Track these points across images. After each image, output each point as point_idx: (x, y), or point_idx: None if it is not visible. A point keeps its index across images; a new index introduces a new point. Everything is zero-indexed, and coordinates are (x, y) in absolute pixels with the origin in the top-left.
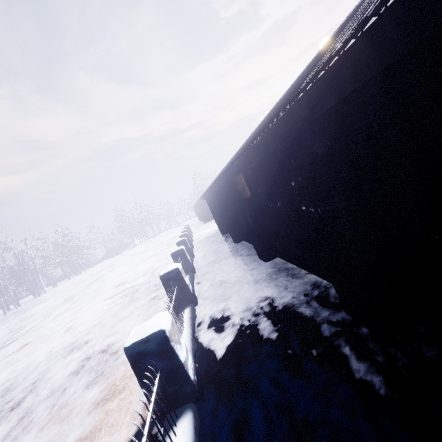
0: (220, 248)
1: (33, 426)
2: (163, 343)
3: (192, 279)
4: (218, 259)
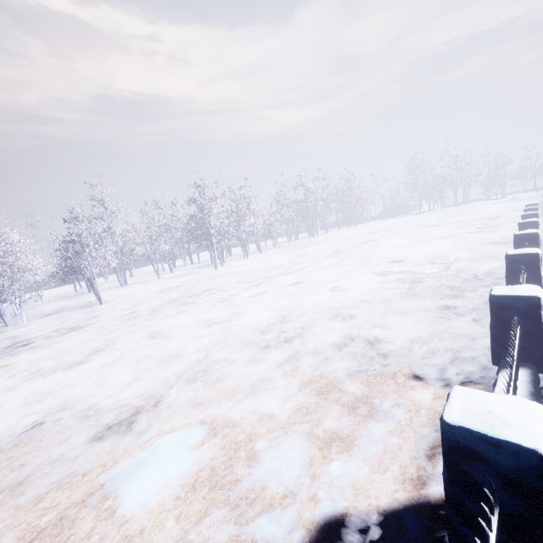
0: None
1: (298, 374)
2: (529, 474)
3: None
4: None
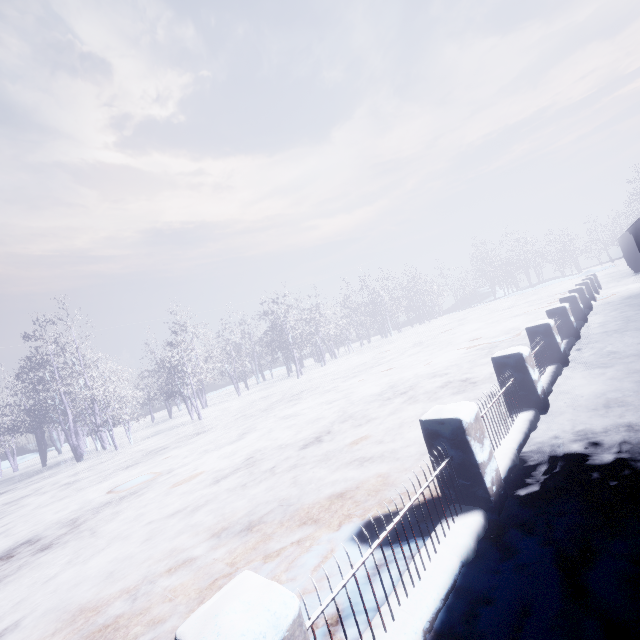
0: (639, 315)
1: (419, 402)
2: (519, 361)
3: (570, 344)
4: (624, 329)
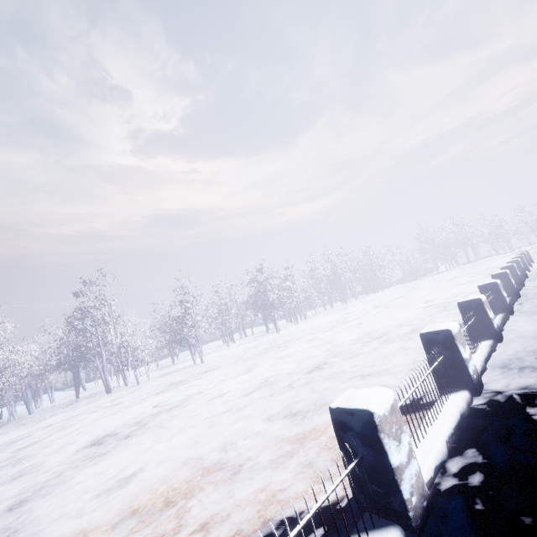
0: None
1: (395, 342)
2: (479, 304)
3: (512, 300)
4: None
